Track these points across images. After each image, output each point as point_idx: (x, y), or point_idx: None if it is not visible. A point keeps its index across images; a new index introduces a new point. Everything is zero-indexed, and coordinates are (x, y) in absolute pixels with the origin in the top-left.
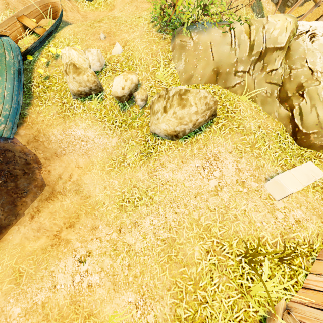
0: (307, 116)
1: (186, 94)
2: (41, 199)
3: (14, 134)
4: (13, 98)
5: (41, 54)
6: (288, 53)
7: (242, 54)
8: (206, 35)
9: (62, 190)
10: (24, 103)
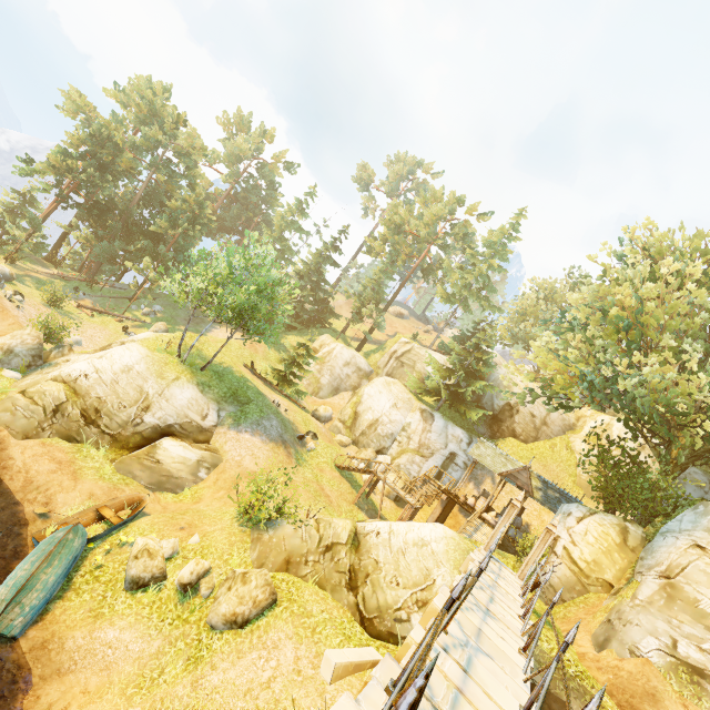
0: (369, 601)
1: (249, 572)
2: None
3: (21, 635)
4: (55, 585)
5: (105, 541)
6: (359, 547)
7: (311, 546)
8: (281, 529)
9: None
10: (55, 596)
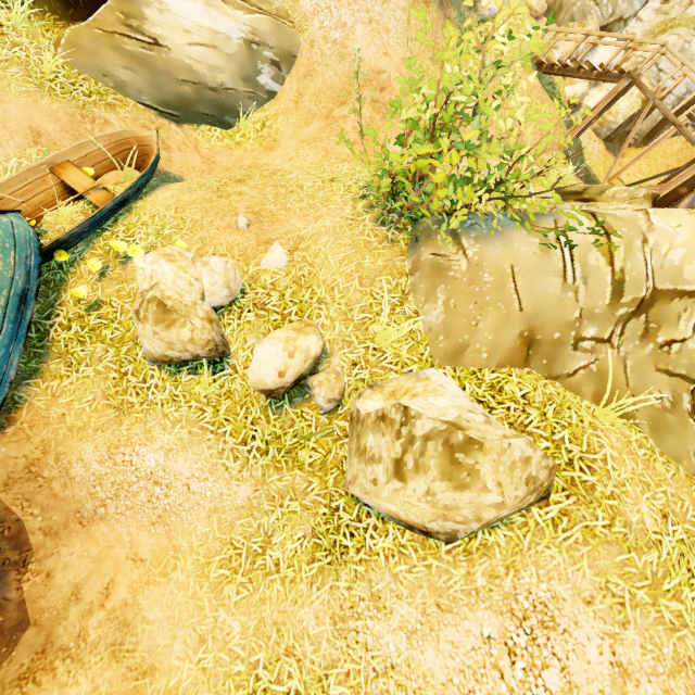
0: None
1: (470, 452)
2: (1, 681)
3: None
4: None
5: (92, 247)
6: None
7: (594, 301)
8: (499, 246)
9: (75, 642)
10: (22, 370)
